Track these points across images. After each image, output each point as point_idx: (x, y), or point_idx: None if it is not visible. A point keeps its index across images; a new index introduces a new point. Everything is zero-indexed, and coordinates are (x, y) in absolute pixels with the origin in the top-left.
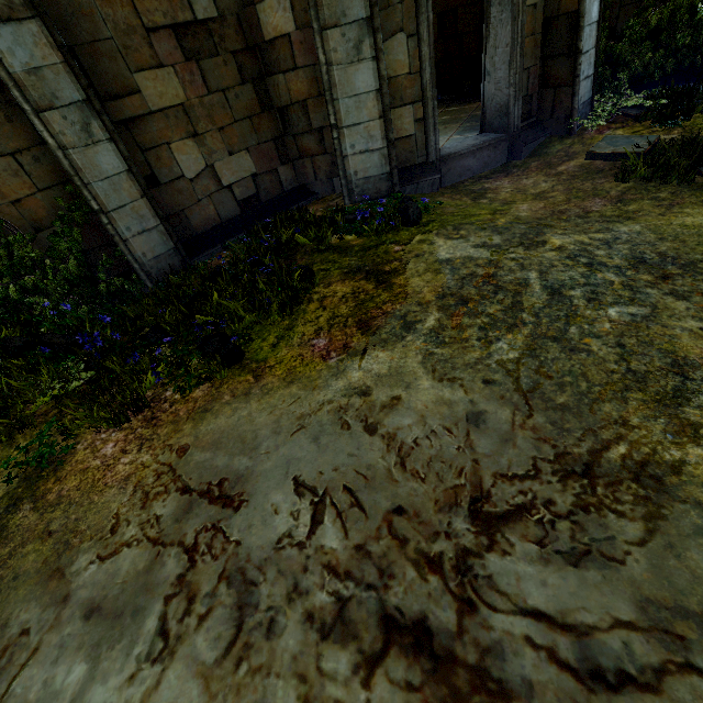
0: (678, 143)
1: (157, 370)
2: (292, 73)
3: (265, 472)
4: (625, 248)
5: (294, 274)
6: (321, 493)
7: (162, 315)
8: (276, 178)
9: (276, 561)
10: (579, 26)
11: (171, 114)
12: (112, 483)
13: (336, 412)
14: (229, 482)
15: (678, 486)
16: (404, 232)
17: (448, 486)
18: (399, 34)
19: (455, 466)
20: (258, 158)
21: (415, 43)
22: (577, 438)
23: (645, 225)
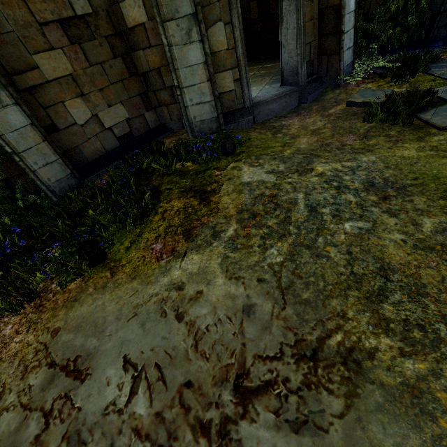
0: (404, 95)
1: (45, 270)
2: (148, 49)
3: (106, 351)
4: (363, 174)
5: (148, 193)
6: (140, 369)
7: (56, 225)
8: (143, 120)
9: (102, 425)
10: (341, 15)
11: (63, 82)
12: (5, 358)
13: (159, 303)
14: (81, 359)
15: (370, 369)
16: (224, 160)
17: (223, 364)
18: (219, 23)
19: (230, 348)
20: (130, 108)
21: (230, 28)
22: (311, 328)
23: (378, 156)
